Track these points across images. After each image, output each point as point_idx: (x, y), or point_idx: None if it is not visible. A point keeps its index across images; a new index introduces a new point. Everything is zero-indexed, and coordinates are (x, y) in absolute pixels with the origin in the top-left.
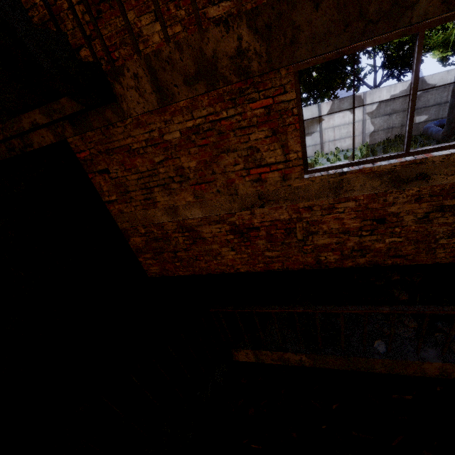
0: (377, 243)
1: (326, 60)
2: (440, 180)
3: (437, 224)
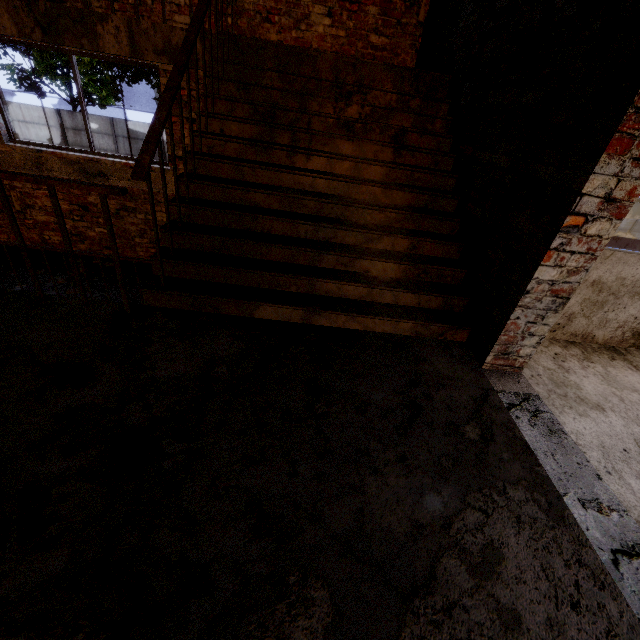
0: (90, 231)
1: (3, 41)
2: (117, 182)
3: (128, 222)
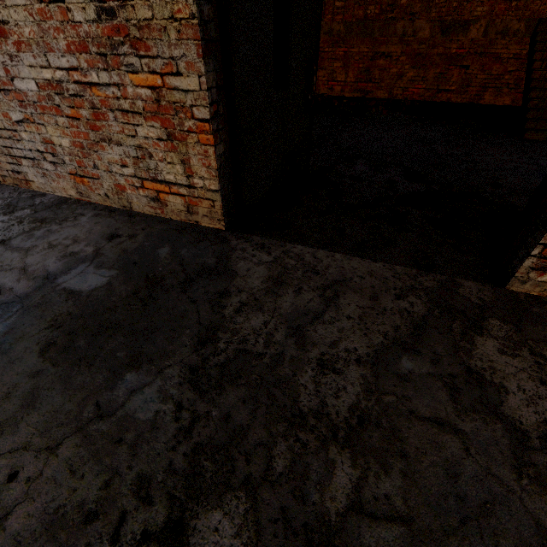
0: None
1: None
2: None
3: None
